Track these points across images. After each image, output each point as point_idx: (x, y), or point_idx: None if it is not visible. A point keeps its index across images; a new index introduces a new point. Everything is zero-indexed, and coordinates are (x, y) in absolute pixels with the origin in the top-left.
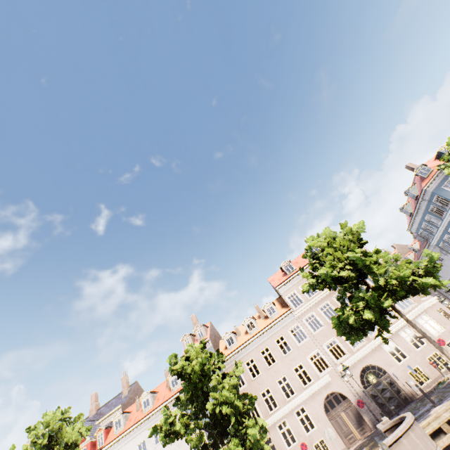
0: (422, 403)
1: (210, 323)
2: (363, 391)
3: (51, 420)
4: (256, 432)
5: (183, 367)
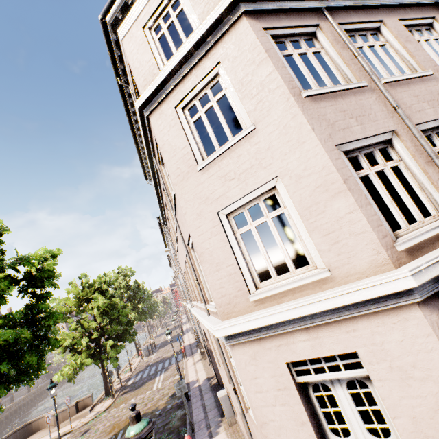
0: None
1: None
2: (56, 415)
3: (115, 274)
4: (70, 368)
5: (63, 304)
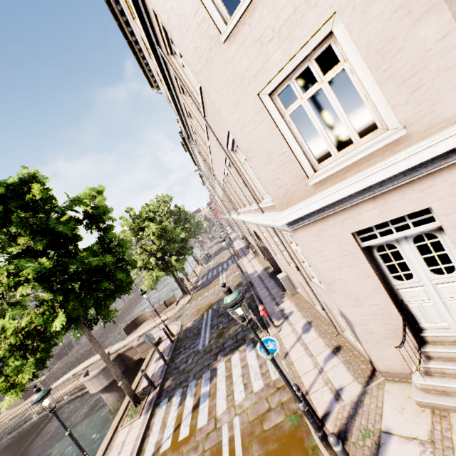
0: (235, 322)
1: None
2: (154, 310)
3: (155, 203)
4: (149, 281)
5: (122, 236)
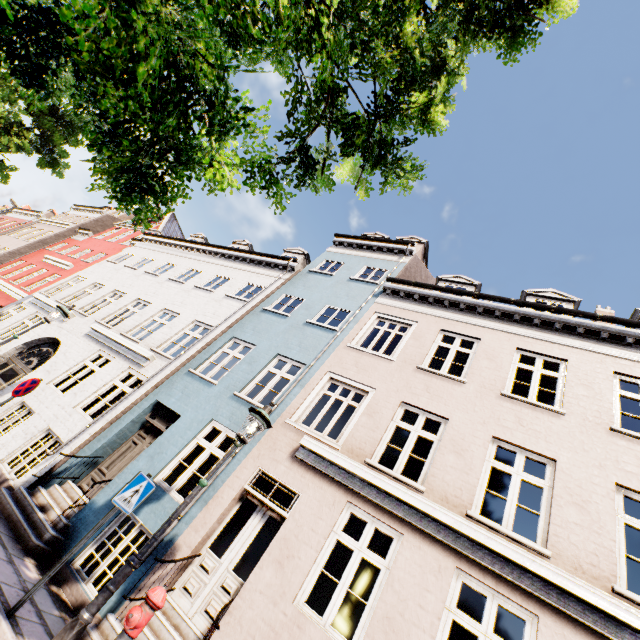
0: None
1: (434, 279)
2: None
3: None
4: None
5: None
